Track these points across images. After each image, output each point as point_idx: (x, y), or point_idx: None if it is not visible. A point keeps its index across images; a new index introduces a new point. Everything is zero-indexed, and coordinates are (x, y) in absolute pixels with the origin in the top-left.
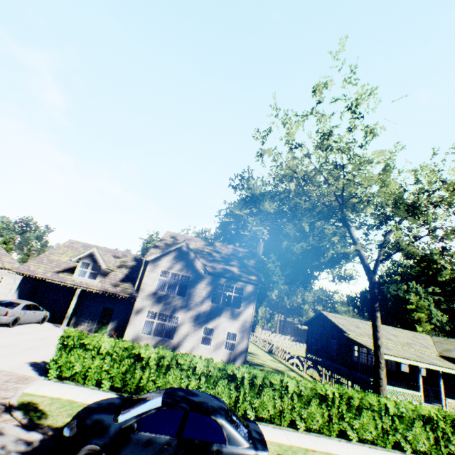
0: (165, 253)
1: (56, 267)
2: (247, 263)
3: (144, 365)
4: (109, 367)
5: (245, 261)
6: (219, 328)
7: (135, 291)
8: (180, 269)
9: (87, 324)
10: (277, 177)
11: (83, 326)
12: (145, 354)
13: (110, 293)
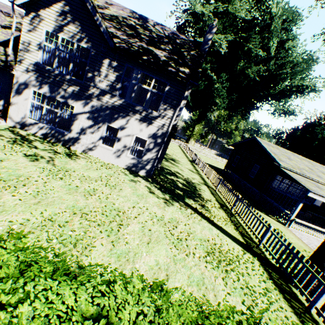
0: None
1: None
2: (184, 52)
3: None
4: None
5: (183, 49)
6: (125, 131)
7: (14, 61)
8: (75, 34)
9: None
10: None
11: None
12: None
13: None
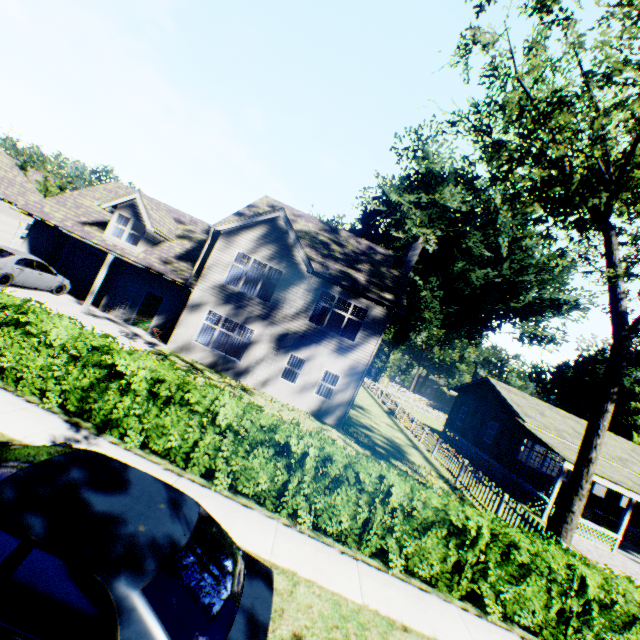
0: (248, 225)
1: (83, 216)
2: (384, 272)
3: (124, 385)
4: (64, 374)
5: (383, 269)
6: (313, 362)
7: (194, 278)
8: (269, 256)
9: (122, 311)
10: (487, 106)
11: (117, 313)
12: (129, 367)
13: (154, 272)
